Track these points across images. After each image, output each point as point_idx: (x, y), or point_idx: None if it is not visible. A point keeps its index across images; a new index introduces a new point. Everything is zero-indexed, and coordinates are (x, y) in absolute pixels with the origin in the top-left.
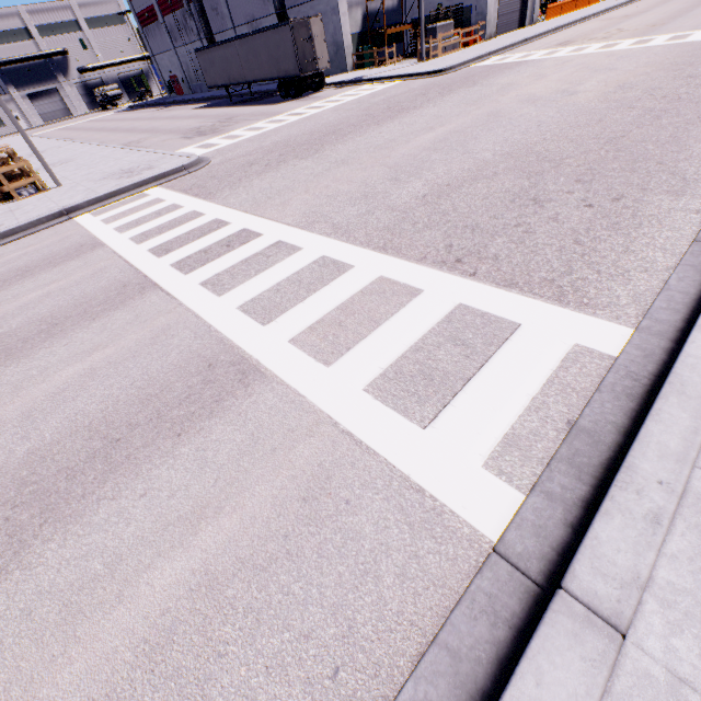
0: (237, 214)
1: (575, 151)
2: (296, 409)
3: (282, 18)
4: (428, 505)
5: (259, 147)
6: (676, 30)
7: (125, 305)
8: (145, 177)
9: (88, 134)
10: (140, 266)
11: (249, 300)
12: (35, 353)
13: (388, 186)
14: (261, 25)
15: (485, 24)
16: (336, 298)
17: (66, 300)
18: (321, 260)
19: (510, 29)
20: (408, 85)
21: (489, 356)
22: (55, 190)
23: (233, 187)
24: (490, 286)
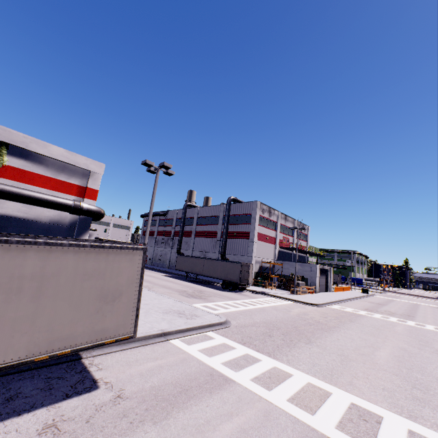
0: (323, 382)
1: None
2: None
3: (223, 256)
4: None
5: (255, 321)
6: (428, 323)
7: None
8: (204, 323)
9: None
10: (305, 420)
11: None
12: None
13: (422, 394)
14: (207, 254)
15: (315, 287)
16: None
17: None
18: None
19: (322, 291)
20: (303, 307)
21: None
22: None
23: (283, 353)
24: None
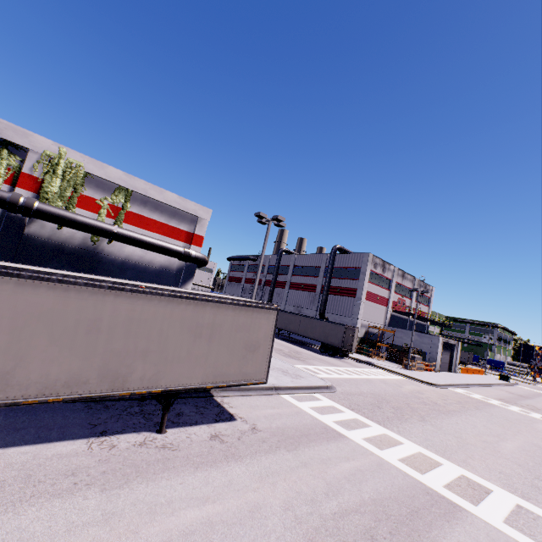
0: (434, 454)
1: None
2: None
3: (322, 314)
4: None
5: (361, 391)
6: None
7: (458, 516)
8: (310, 384)
9: None
10: (415, 476)
11: None
12: (438, 538)
13: None
14: (303, 310)
15: (435, 364)
16: None
17: (388, 485)
18: None
19: (444, 370)
20: (417, 384)
21: None
22: None
23: (393, 424)
24: None
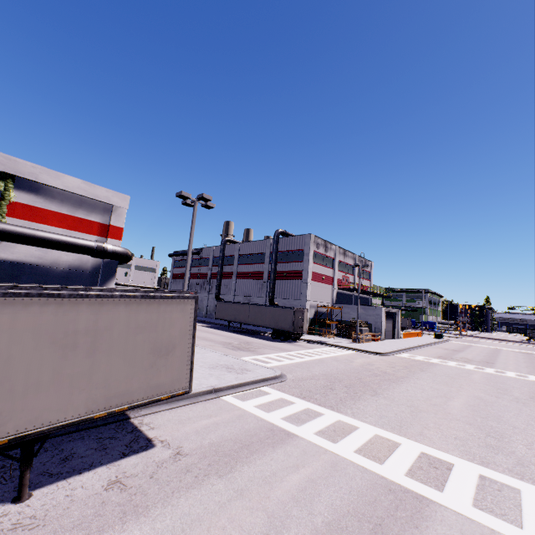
0: (391, 434)
1: None
2: None
3: (271, 300)
4: None
5: (313, 374)
6: (509, 369)
7: (427, 515)
8: (257, 378)
9: None
10: (374, 469)
11: None
12: None
13: (496, 441)
14: (252, 299)
15: (381, 333)
16: None
17: (346, 493)
18: None
19: (389, 337)
20: (367, 356)
21: None
22: None
23: (347, 406)
24: None
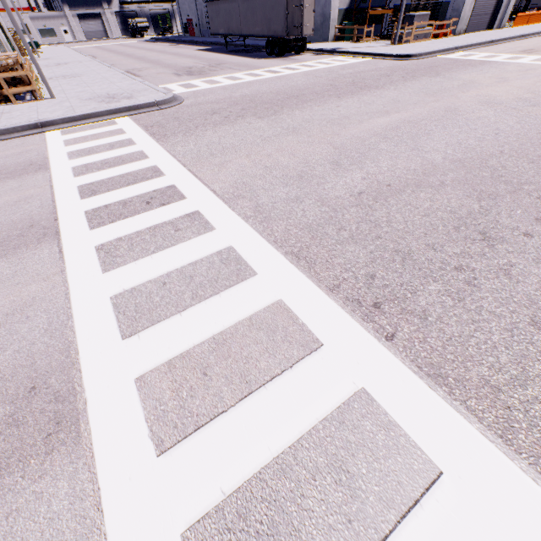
0: (175, 165)
1: (536, 176)
2: (79, 539)
3: None
4: None
5: (228, 96)
6: None
7: (15, 252)
8: (119, 106)
9: (109, 55)
10: (60, 205)
11: (128, 289)
12: None
13: (327, 170)
14: None
15: (458, 21)
16: (219, 320)
17: None
18: (226, 252)
19: (479, 29)
20: (376, 64)
21: (382, 535)
22: (48, 100)
23: (187, 134)
24: (408, 368)
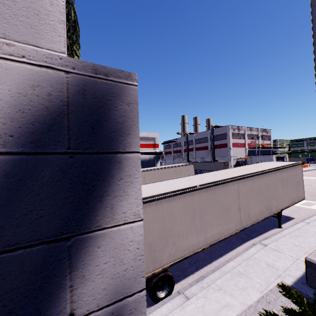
0: None
1: None
2: None
3: (213, 159)
4: (314, 209)
5: None
6: None
7: None
8: None
9: None
10: None
11: None
12: None
13: None
14: (204, 159)
15: None
16: None
17: None
18: None
19: None
20: None
21: (314, 204)
22: None
23: None
24: (310, 201)
